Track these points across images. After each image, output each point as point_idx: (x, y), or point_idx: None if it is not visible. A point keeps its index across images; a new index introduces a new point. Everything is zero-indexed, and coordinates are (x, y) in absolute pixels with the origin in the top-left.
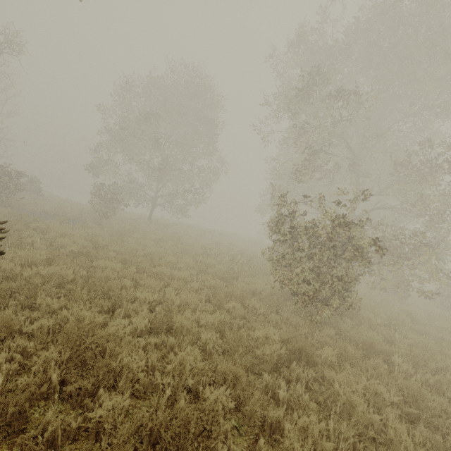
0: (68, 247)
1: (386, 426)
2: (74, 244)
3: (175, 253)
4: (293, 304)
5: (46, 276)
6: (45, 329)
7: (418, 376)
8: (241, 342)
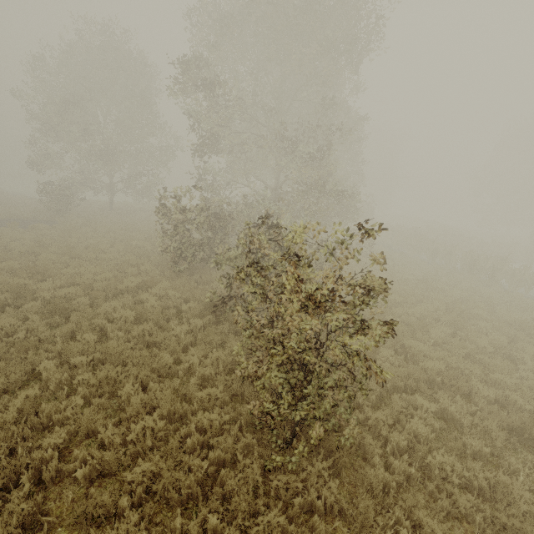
0: (17, 249)
1: (167, 305)
2: (21, 246)
3: (111, 241)
4: (170, 263)
5: (2, 268)
6: (1, 287)
7: (219, 289)
8: (112, 284)
